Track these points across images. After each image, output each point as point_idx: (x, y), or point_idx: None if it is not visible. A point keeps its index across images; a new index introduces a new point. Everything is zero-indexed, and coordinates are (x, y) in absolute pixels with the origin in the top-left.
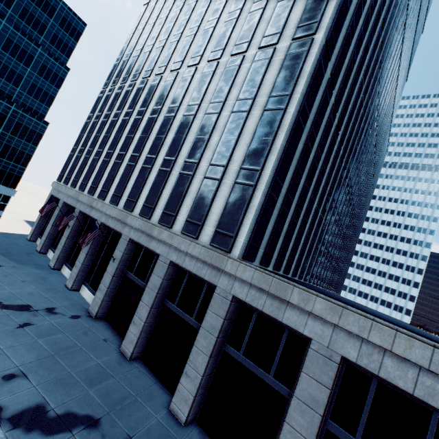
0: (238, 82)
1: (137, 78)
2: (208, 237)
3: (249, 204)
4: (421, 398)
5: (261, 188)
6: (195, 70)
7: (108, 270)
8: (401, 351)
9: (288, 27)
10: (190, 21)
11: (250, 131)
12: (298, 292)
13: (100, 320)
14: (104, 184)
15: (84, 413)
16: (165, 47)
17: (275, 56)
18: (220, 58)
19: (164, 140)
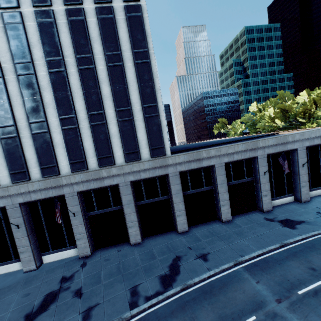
0: (94, 37)
1: None
2: (147, 155)
3: (161, 126)
4: (243, 158)
5: (163, 115)
6: (20, 15)
7: (74, 224)
8: (237, 150)
9: None
10: None
11: (133, 80)
12: (204, 152)
13: (95, 252)
14: None
15: (171, 261)
16: None
17: (117, 15)
18: (51, 5)
19: (42, 101)
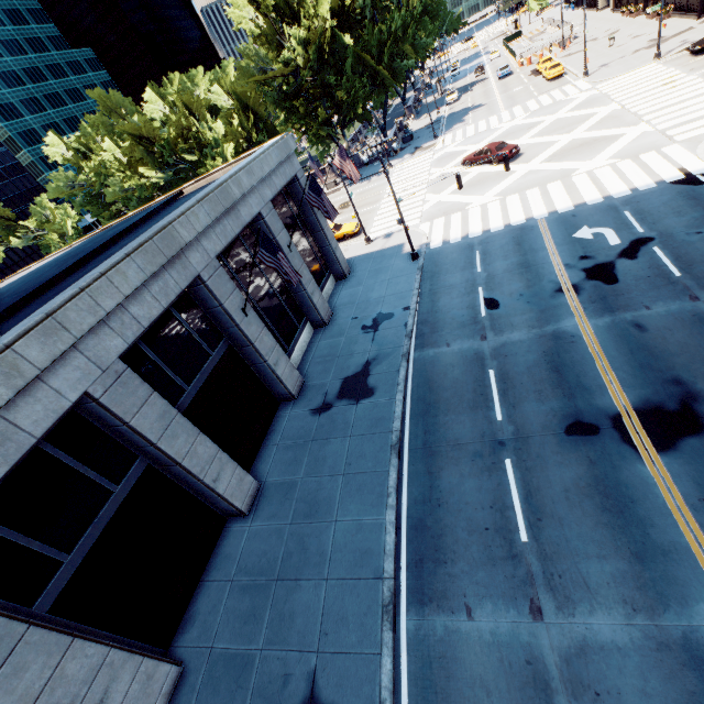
0: None
1: None
2: None
3: None
4: (169, 303)
5: None
6: None
7: None
8: (129, 287)
9: None
10: None
11: None
12: None
13: None
14: None
15: None
16: None
17: None
18: None
19: None
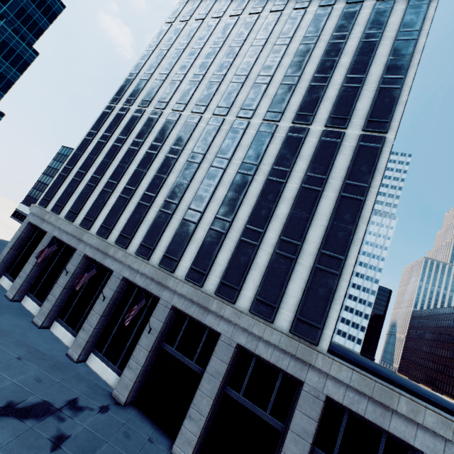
0: (304, 155)
1: (164, 107)
2: (286, 323)
3: (334, 293)
4: None
5: (346, 278)
6: (247, 124)
7: (141, 343)
8: None
9: (356, 115)
10: (234, 66)
11: (325, 212)
12: (405, 401)
13: (130, 407)
14: (125, 227)
15: None
16: (202, 84)
17: (345, 141)
18: (279, 121)
19: (213, 194)
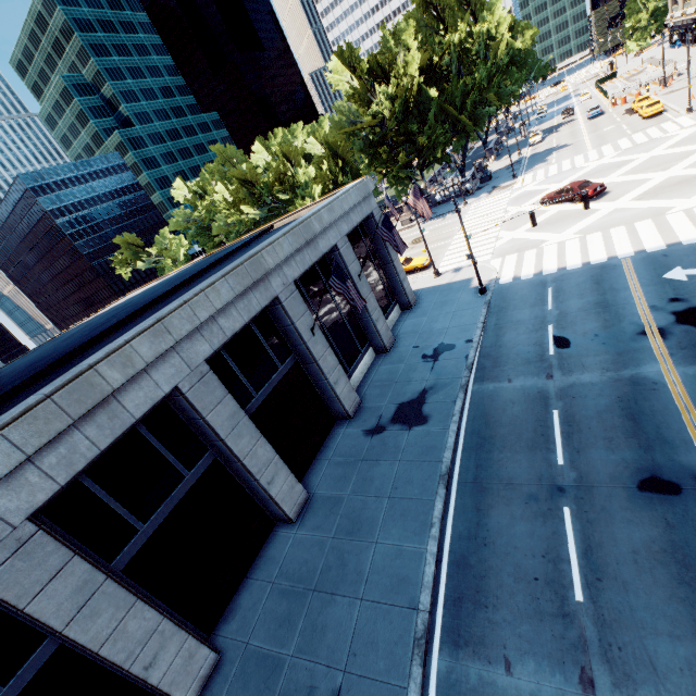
0: None
1: None
2: None
3: None
4: (250, 319)
5: None
6: None
7: None
8: (220, 303)
9: None
10: None
11: None
12: (108, 367)
13: None
14: None
15: None
16: None
17: None
18: None
19: None
